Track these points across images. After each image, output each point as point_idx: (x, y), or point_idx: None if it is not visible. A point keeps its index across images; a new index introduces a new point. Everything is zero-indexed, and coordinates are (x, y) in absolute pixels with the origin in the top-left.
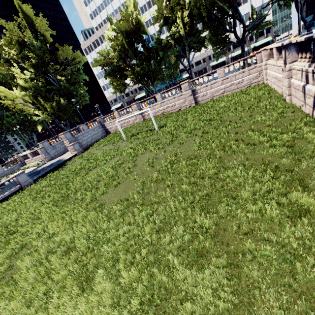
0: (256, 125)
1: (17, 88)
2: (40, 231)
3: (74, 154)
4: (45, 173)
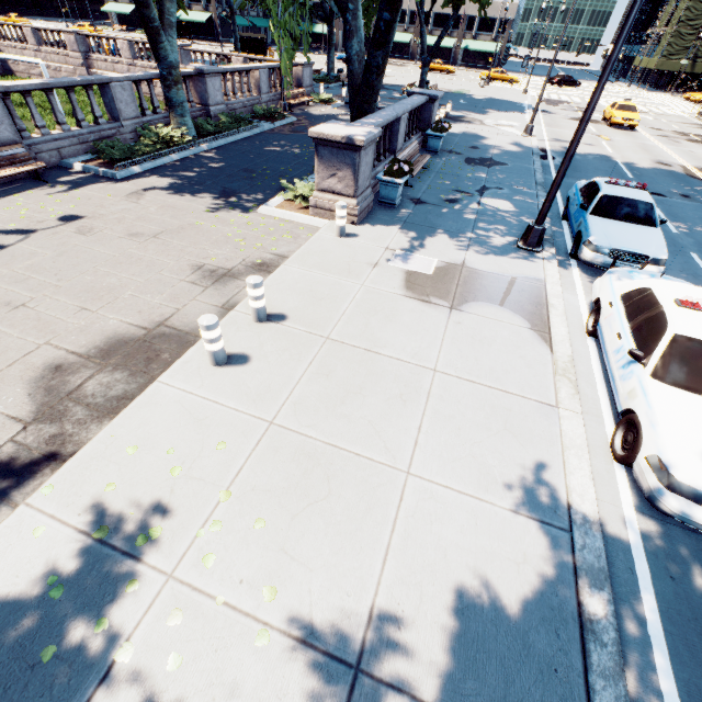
0: None
1: None
2: None
3: None
4: None
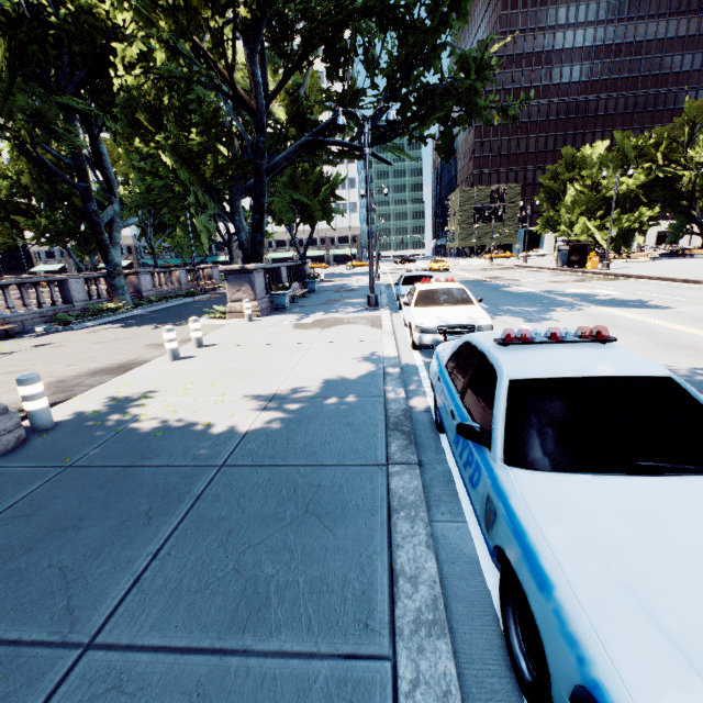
0: None
1: None
2: None
3: None
4: None
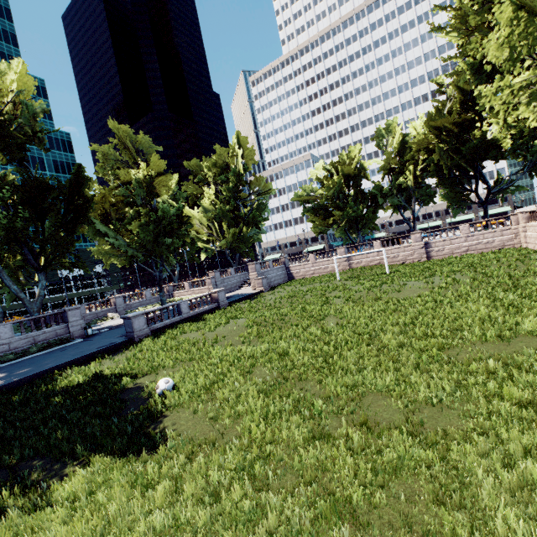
0: (534, 267)
1: (199, 208)
2: (332, 312)
3: (260, 290)
4: (236, 300)
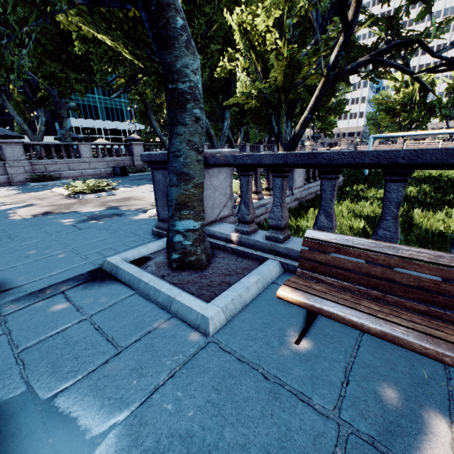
0: None
1: None
2: None
3: None
4: None
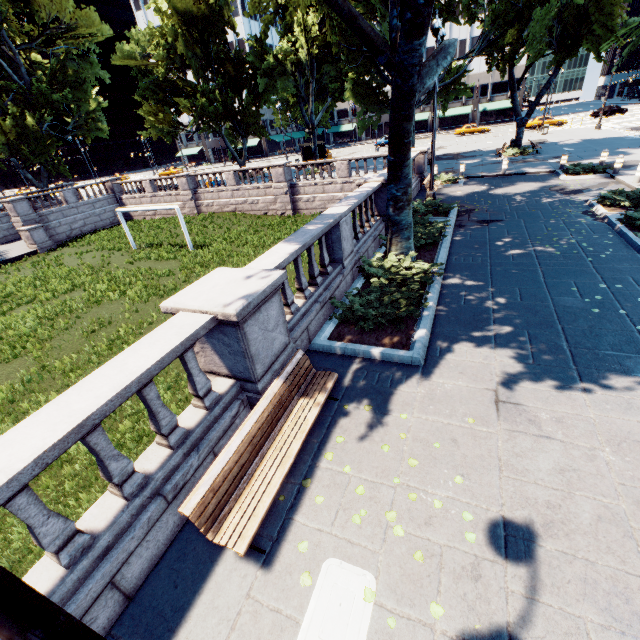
0: None
1: None
2: None
3: (29, 251)
4: None
